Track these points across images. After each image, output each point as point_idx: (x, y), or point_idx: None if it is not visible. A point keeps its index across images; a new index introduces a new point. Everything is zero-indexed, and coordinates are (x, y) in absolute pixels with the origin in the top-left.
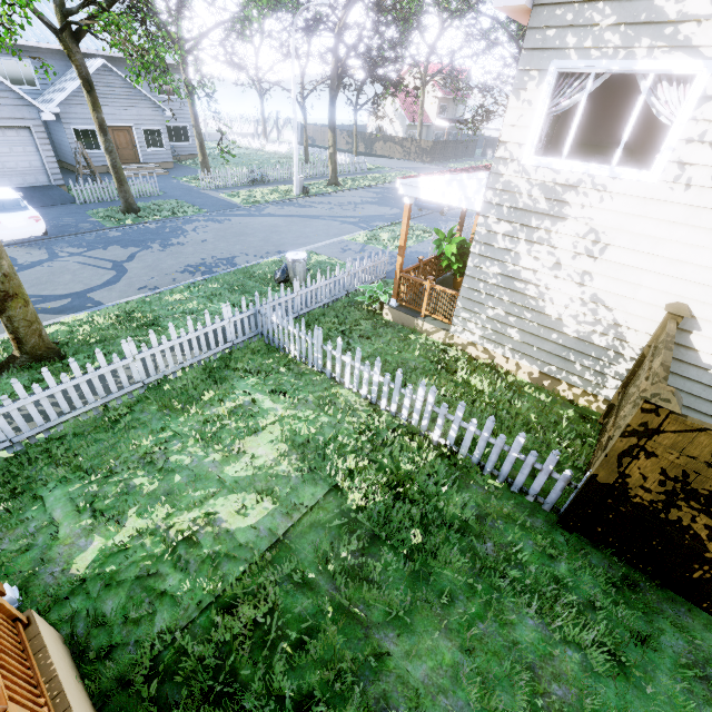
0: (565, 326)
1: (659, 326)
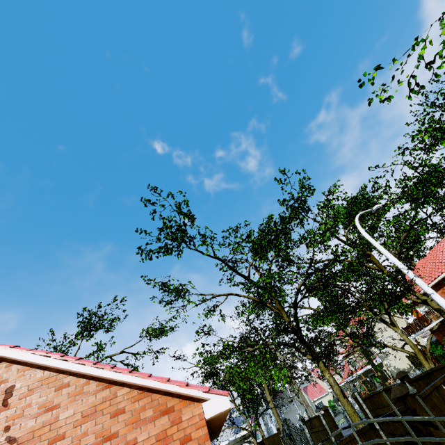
0: (405, 368)
1: (408, 358)
